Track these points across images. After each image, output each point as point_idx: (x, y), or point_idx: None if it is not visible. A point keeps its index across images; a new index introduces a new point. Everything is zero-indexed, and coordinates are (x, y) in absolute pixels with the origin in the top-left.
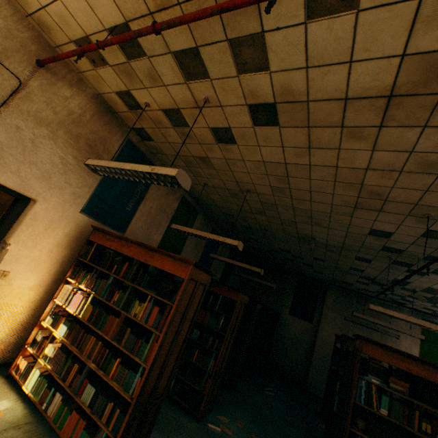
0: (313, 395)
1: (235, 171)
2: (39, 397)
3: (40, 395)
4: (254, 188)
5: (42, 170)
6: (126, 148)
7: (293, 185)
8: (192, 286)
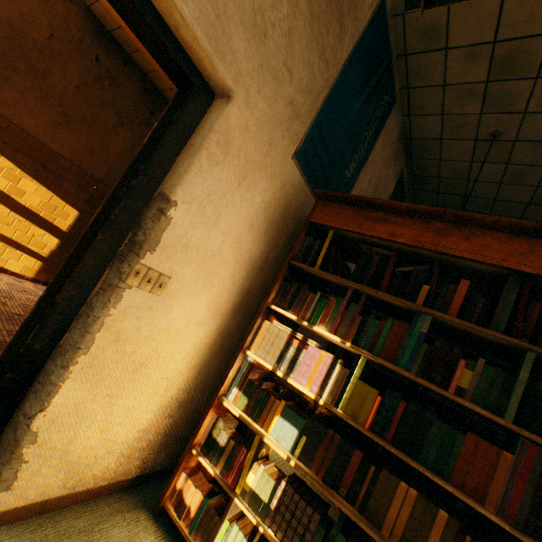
0: None
1: None
2: None
3: None
4: None
5: None
6: (375, 23)
7: None
8: None
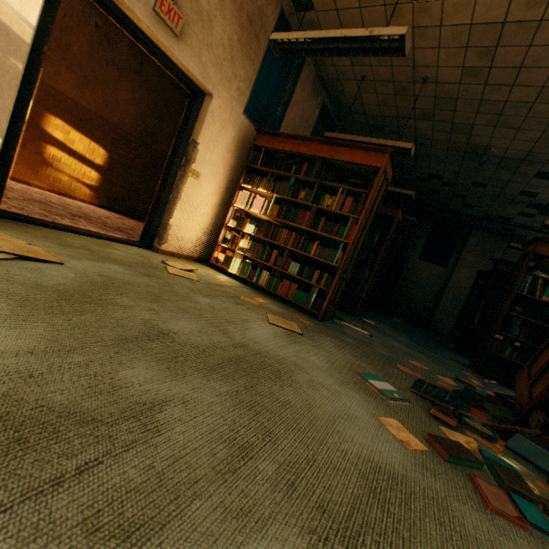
0: (435, 332)
1: (419, 48)
2: (247, 276)
3: (247, 274)
4: (436, 75)
5: (215, 55)
6: (279, 26)
7: (499, 60)
8: (382, 179)
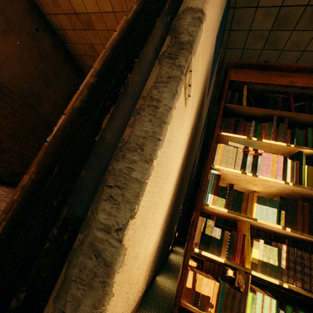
0: None
1: None
2: None
3: None
4: None
5: None
6: None
7: None
8: None
